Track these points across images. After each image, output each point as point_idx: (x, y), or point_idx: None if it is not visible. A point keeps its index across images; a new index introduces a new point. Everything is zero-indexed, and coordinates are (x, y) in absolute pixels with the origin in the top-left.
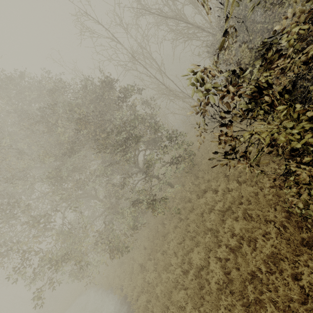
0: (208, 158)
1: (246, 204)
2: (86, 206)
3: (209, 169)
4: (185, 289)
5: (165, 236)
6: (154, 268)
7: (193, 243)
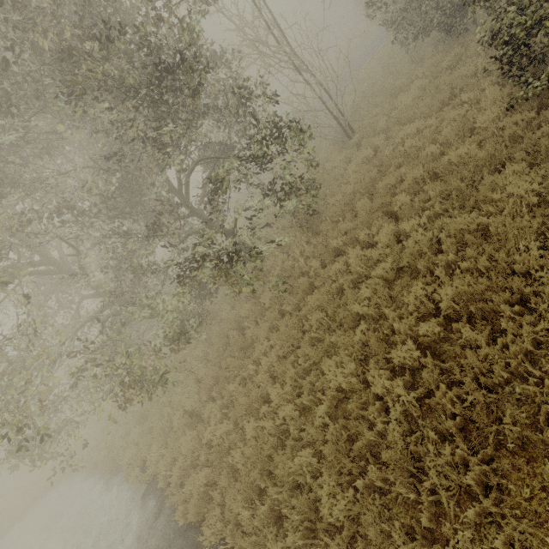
0: (341, 194)
1: (453, 252)
2: (56, 302)
3: (346, 212)
4: (303, 448)
5: (246, 350)
6: (222, 416)
7: (319, 352)
